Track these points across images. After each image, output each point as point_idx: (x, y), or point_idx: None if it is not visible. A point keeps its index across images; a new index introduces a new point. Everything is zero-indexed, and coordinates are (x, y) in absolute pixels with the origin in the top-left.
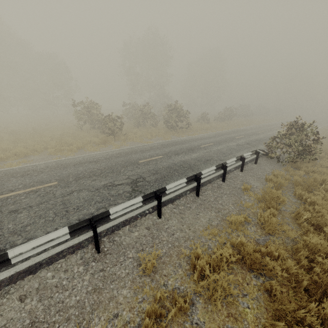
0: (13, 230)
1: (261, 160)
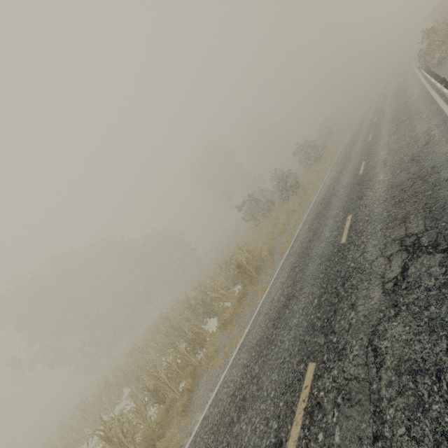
0: (411, 139)
1: None
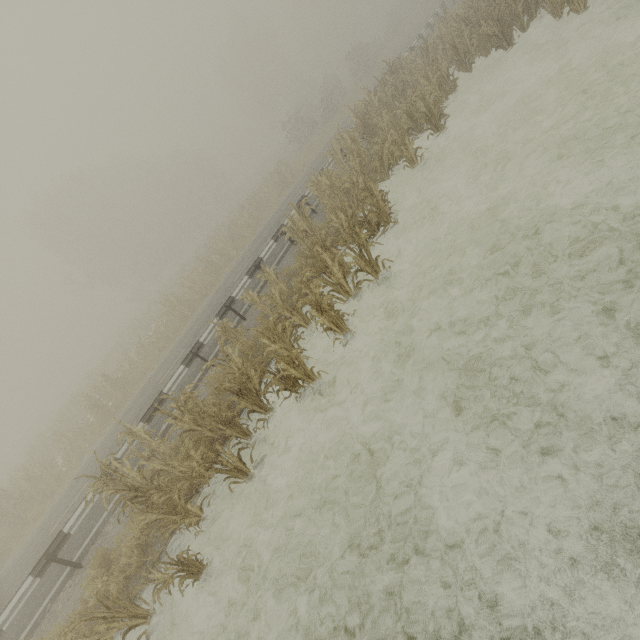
0: None
1: (457, 0)
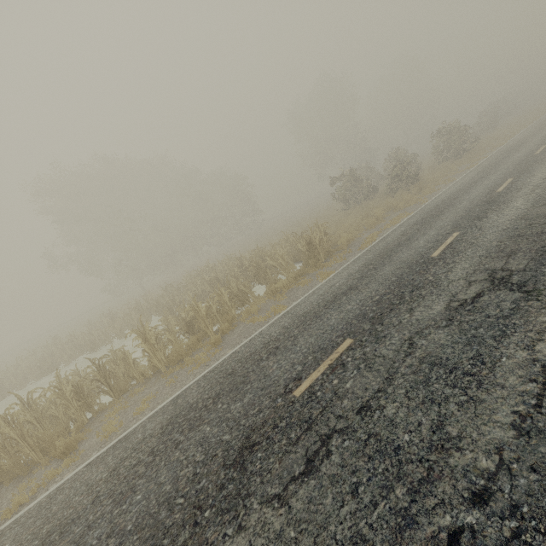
0: None
1: None
